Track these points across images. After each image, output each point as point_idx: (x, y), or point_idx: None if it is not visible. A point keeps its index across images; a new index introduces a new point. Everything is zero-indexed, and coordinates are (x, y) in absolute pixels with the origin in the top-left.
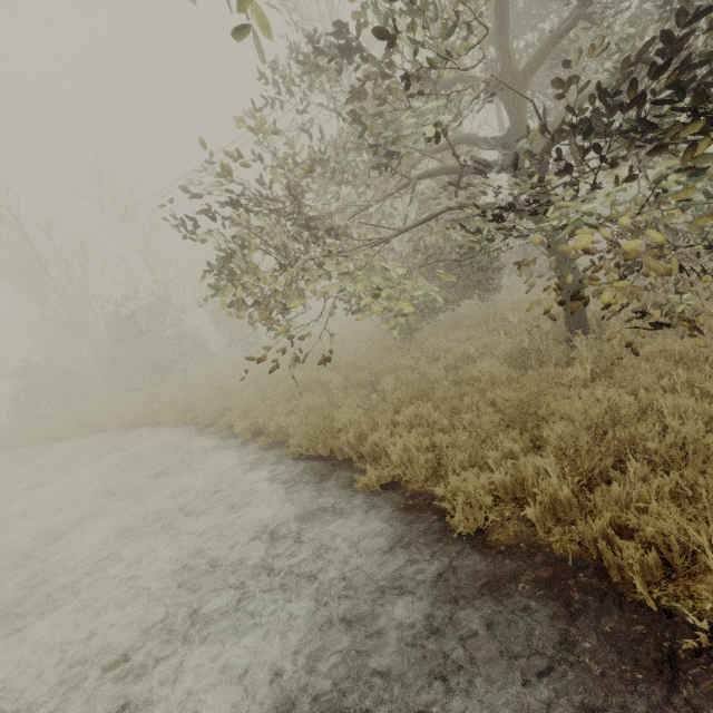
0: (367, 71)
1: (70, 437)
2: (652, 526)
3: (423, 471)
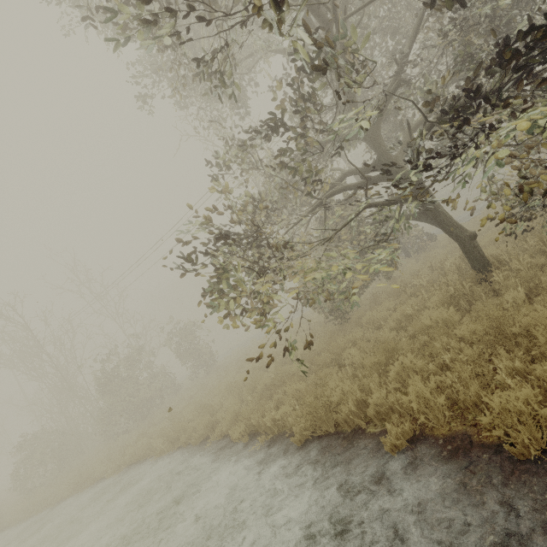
0: (290, 137)
1: (71, 495)
2: None
3: (446, 412)
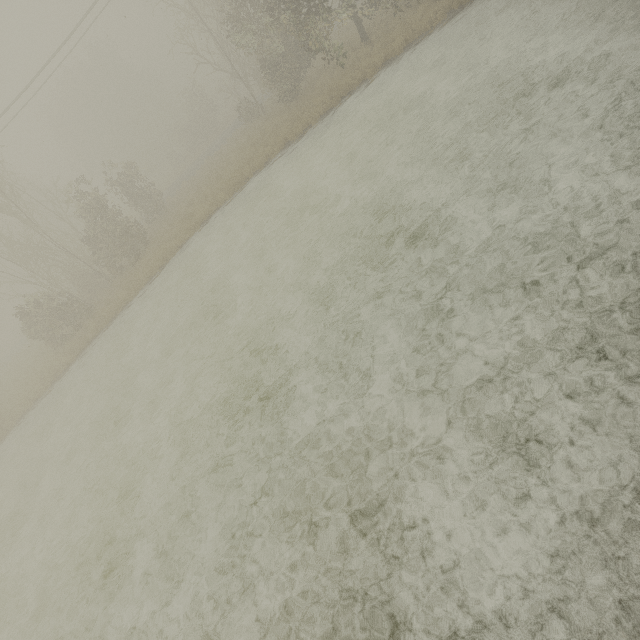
0: None
1: (158, 270)
2: (424, 21)
3: (382, 59)
